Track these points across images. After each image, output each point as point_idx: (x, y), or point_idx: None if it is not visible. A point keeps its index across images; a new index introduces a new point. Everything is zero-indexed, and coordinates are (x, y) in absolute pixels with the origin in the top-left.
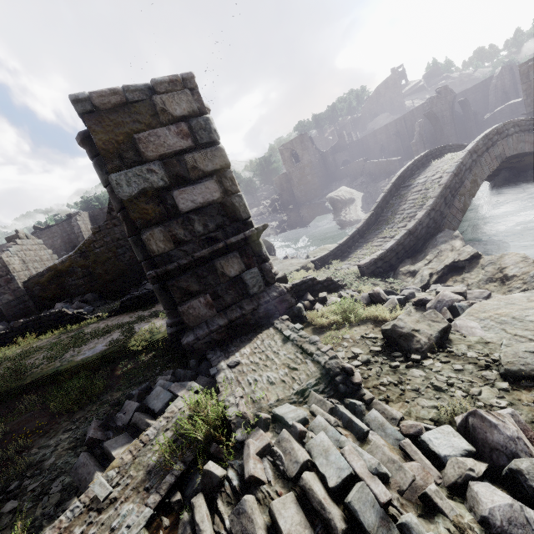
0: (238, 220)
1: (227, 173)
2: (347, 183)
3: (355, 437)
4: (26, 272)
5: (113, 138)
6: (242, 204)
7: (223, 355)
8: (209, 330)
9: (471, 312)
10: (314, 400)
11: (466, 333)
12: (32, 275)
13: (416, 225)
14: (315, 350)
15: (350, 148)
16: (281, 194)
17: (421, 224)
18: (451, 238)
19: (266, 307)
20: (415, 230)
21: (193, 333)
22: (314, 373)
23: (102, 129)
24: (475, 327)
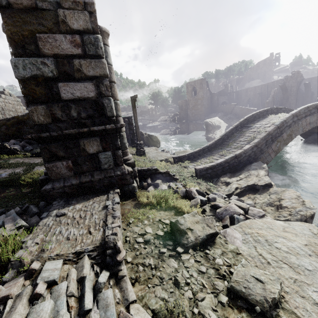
0: (104, 116)
1: (104, 80)
2: (221, 116)
3: (77, 311)
4: (1, 115)
5: (20, 31)
6: (110, 105)
7: (63, 204)
8: (63, 185)
9: (242, 225)
10: (81, 264)
11: (229, 240)
12: (2, 118)
13: (242, 153)
14: (110, 223)
15: (230, 95)
16: (180, 112)
17: (245, 153)
18: (260, 168)
19: (110, 180)
20: (240, 156)
21: (52, 184)
22: (96, 241)
23: (12, 23)
24: (237, 238)
